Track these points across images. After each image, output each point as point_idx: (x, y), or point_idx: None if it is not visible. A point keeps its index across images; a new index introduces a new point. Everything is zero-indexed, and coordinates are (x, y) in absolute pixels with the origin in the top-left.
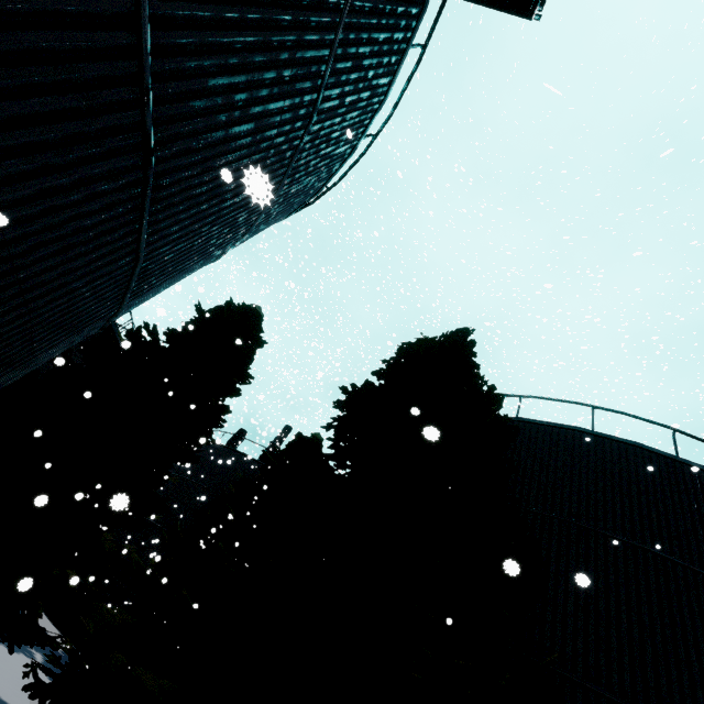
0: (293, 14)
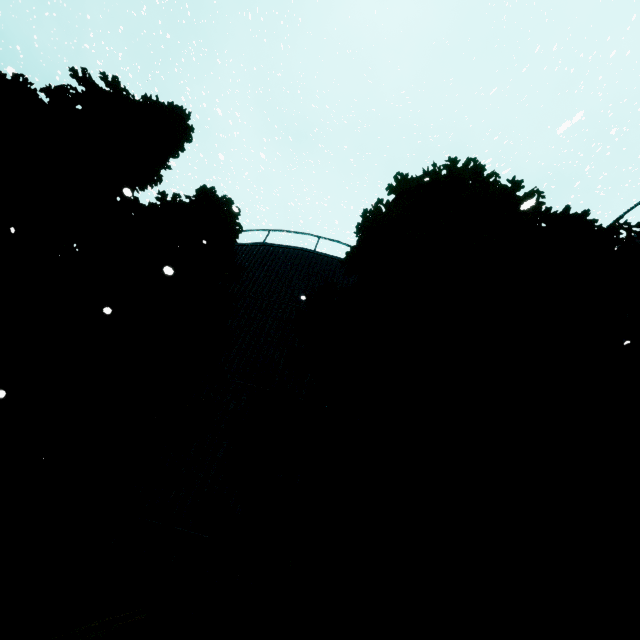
0: None
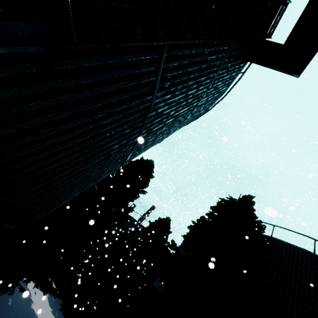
0: (197, 84)
